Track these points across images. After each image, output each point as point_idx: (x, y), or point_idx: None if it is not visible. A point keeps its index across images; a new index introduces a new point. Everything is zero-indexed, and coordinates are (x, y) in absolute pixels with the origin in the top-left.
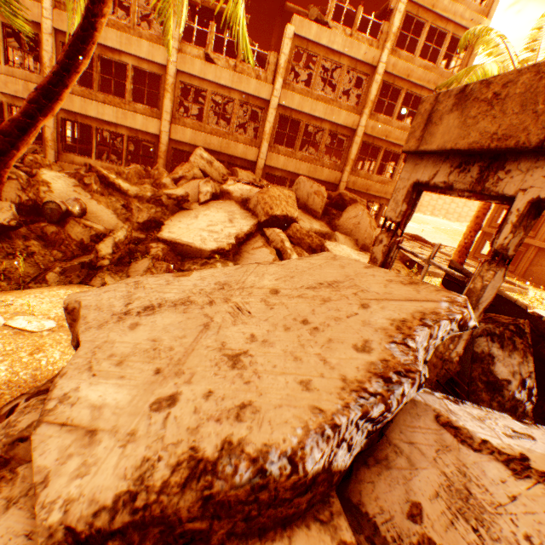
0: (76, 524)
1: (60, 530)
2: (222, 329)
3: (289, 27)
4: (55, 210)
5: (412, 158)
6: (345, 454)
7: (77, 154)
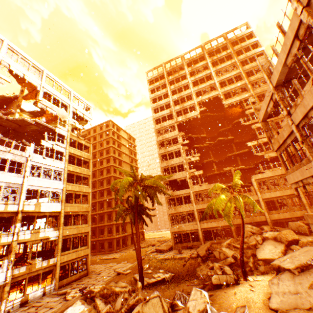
0: (292, 268)
1: (292, 268)
2: (294, 258)
3: (252, 179)
4: (234, 257)
5: (309, 223)
6: (312, 263)
7: (208, 240)
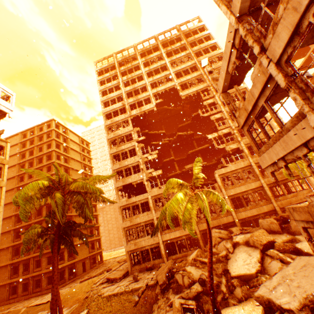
0: (297, 307)
1: (296, 309)
2: (291, 284)
3: (215, 175)
4: (201, 280)
5: (295, 220)
6: None
7: (172, 255)
